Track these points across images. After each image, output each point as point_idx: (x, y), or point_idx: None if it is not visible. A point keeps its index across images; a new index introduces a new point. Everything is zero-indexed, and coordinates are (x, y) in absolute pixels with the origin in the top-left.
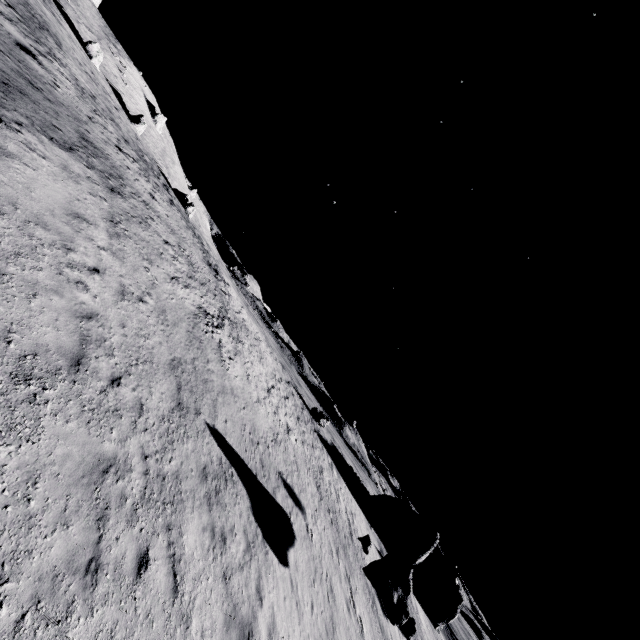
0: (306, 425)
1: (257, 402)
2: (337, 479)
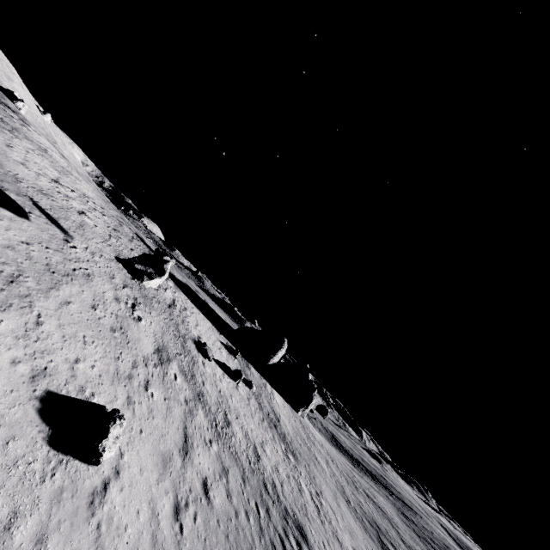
0: (131, 242)
1: (18, 162)
2: (172, 287)
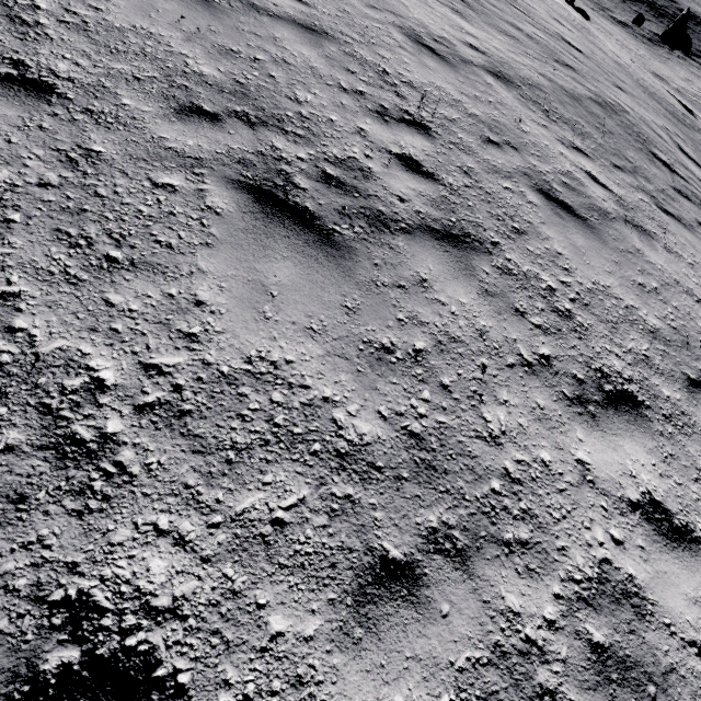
0: None
1: None
2: None
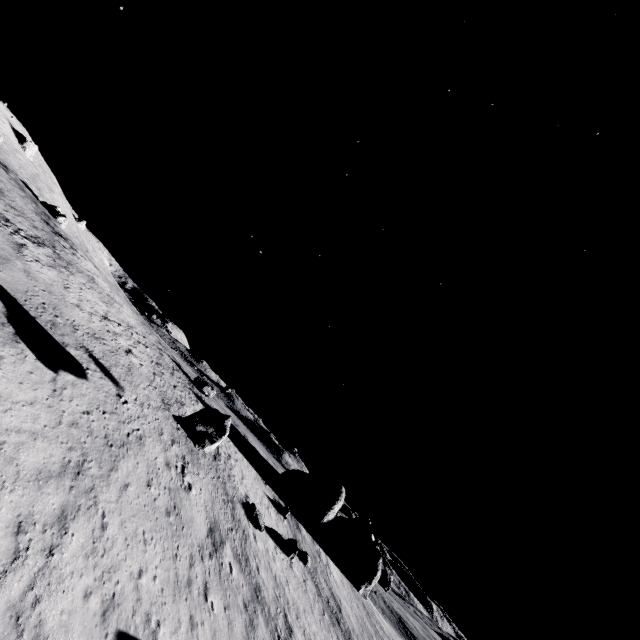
0: (173, 375)
1: (74, 305)
2: None
